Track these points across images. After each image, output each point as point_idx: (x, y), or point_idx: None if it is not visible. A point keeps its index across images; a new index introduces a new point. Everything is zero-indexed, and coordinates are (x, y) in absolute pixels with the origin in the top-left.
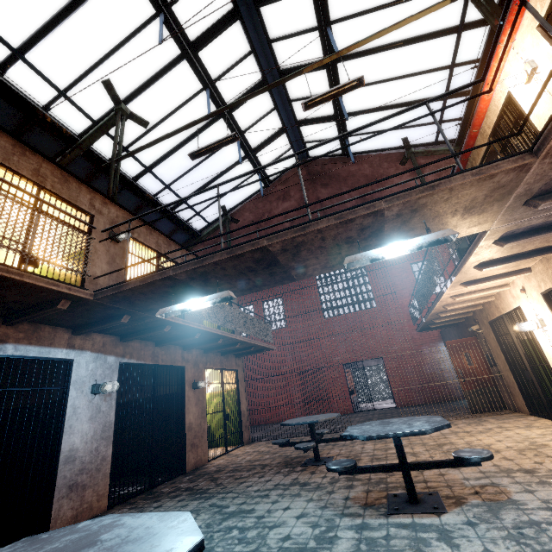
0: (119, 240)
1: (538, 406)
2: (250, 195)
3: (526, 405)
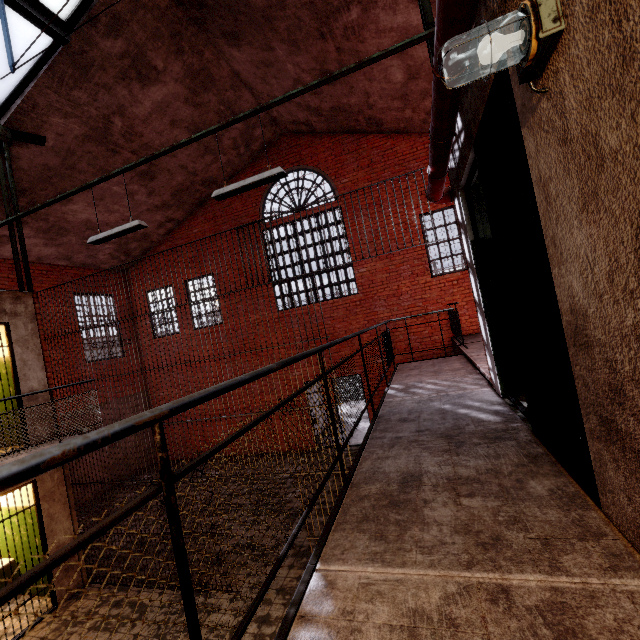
0: None
1: None
2: (31, 67)
3: None
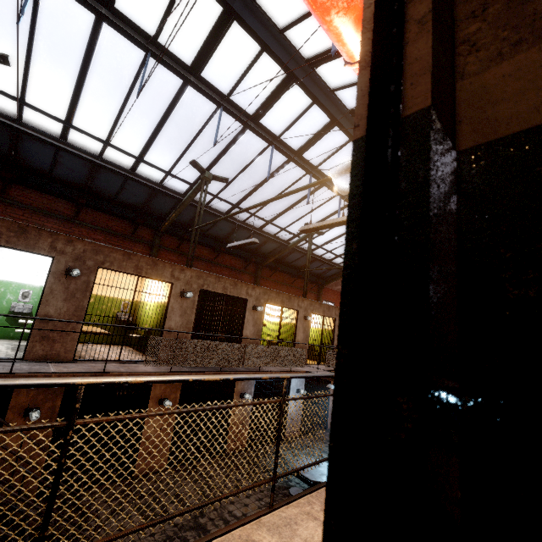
0: (307, 319)
1: None
2: None
3: None
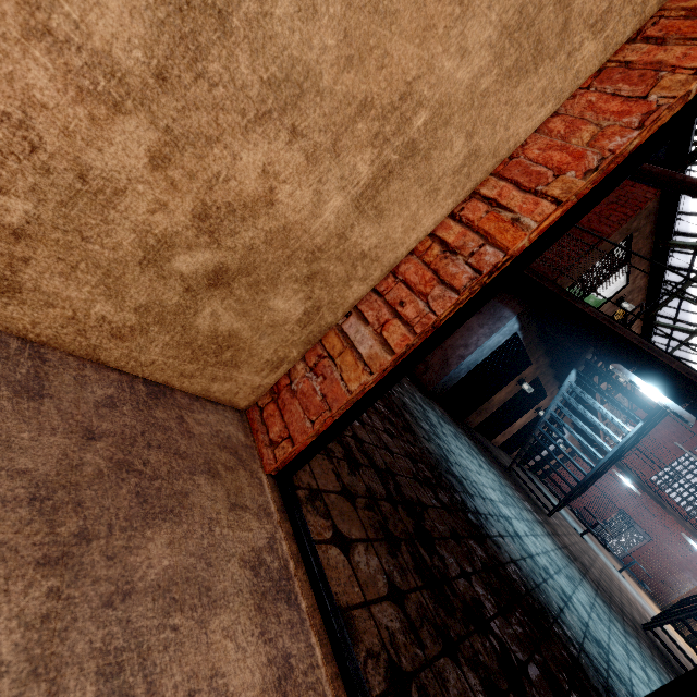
0: None
1: (692, 638)
2: None
3: (688, 634)
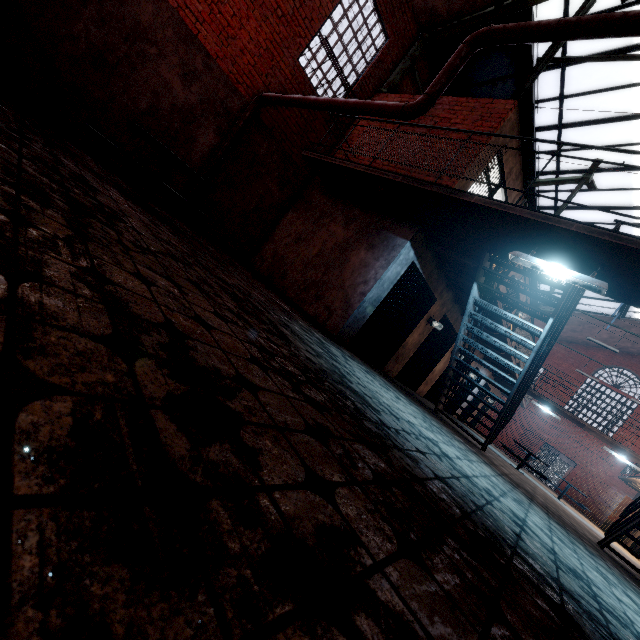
0: None
1: (633, 549)
2: (598, 312)
3: (629, 546)
